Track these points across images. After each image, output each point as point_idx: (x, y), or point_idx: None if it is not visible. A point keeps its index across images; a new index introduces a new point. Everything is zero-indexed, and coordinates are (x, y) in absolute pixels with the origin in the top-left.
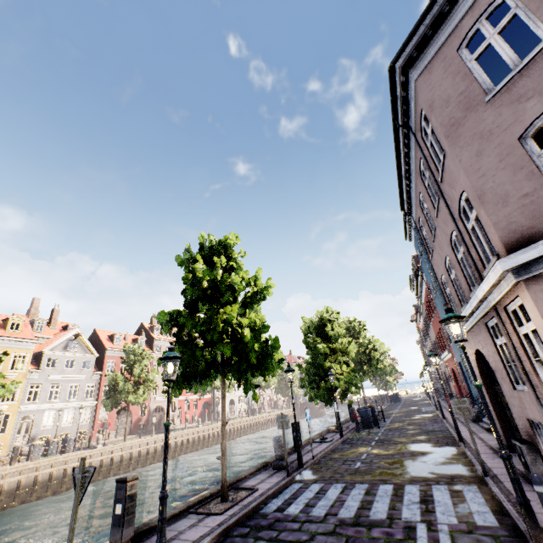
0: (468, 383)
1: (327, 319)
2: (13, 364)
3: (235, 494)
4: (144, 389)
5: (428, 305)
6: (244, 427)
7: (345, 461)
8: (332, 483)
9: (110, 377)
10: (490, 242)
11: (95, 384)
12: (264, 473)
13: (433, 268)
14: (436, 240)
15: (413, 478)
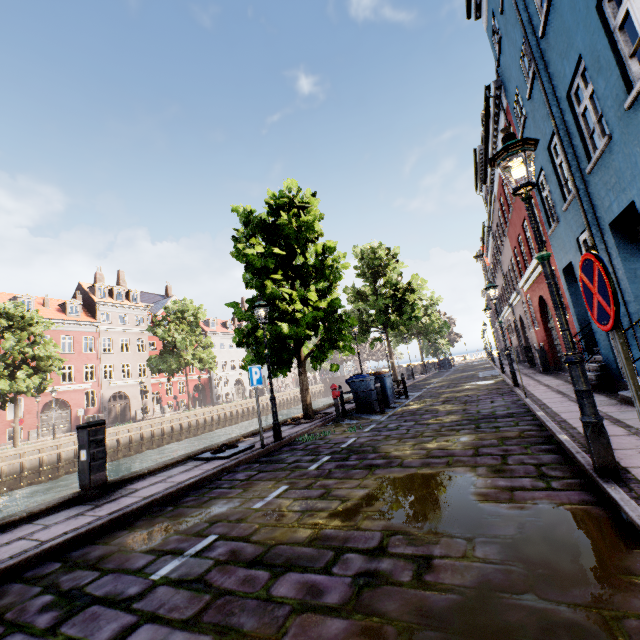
0: (581, 312)
1: (283, 204)
2: None
3: None
4: (27, 370)
5: (504, 189)
6: (243, 411)
7: (47, 608)
8: None
9: None
10: None
11: None
12: None
13: None
14: None
15: None
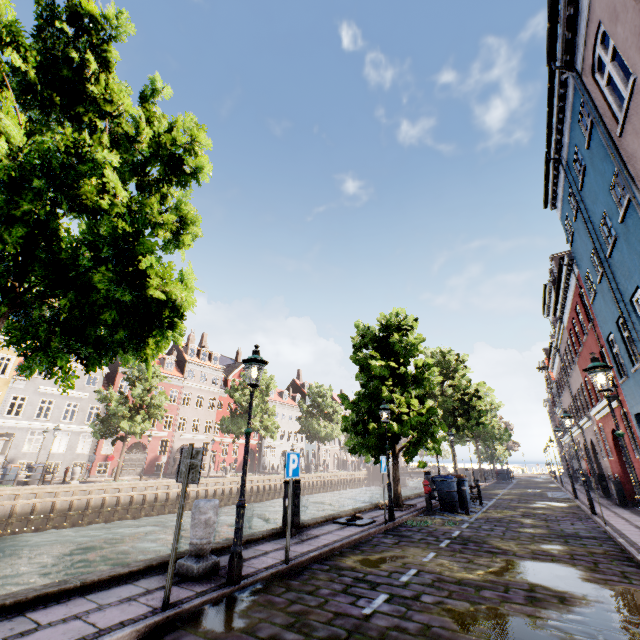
0: None
1: (394, 326)
2: (2, 369)
3: None
4: (144, 415)
5: (574, 326)
6: None
7: (356, 582)
8: None
9: (102, 395)
10: None
11: (101, 407)
12: (143, 581)
13: (621, 158)
14: None
15: None
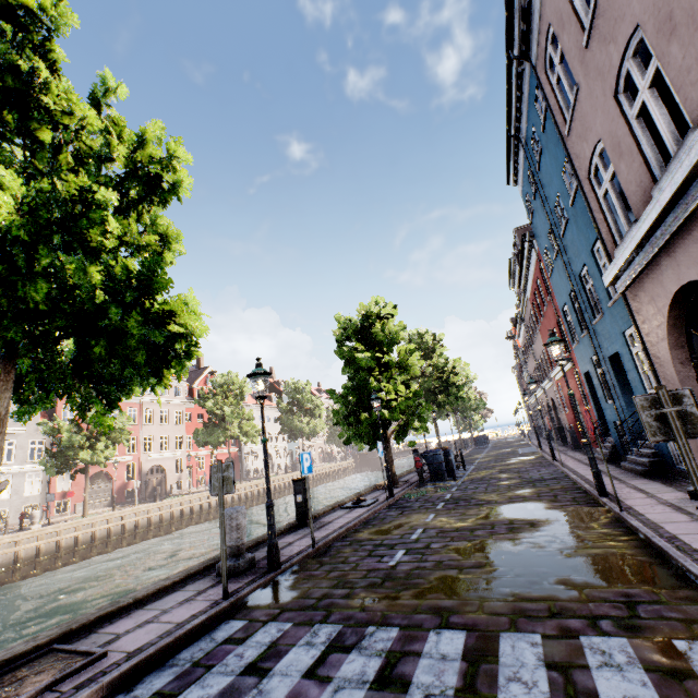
0: (598, 405)
1: (375, 315)
2: None
3: (26, 678)
4: (106, 441)
5: (536, 298)
6: (280, 487)
7: (377, 547)
8: (312, 621)
9: (48, 427)
10: (682, 115)
11: (45, 440)
12: (190, 587)
13: (569, 156)
14: (597, 24)
15: (520, 602)
